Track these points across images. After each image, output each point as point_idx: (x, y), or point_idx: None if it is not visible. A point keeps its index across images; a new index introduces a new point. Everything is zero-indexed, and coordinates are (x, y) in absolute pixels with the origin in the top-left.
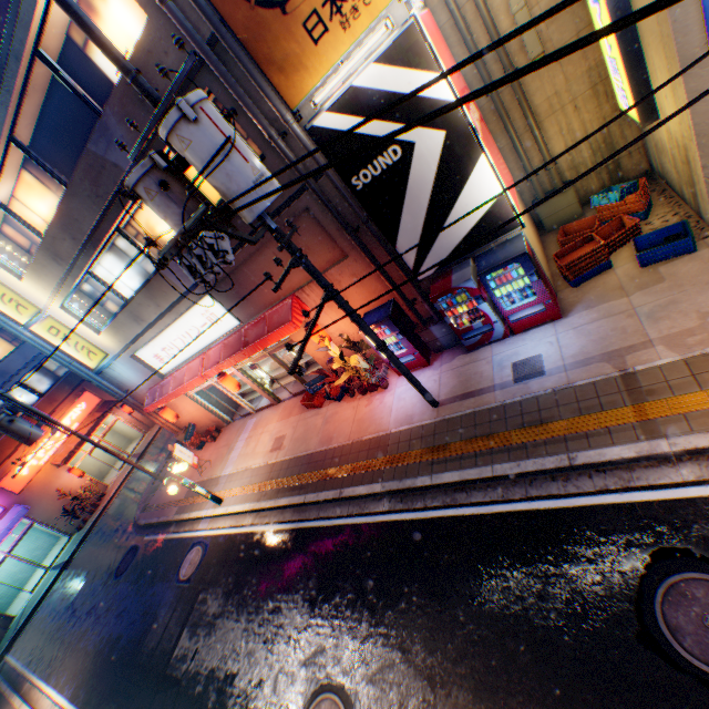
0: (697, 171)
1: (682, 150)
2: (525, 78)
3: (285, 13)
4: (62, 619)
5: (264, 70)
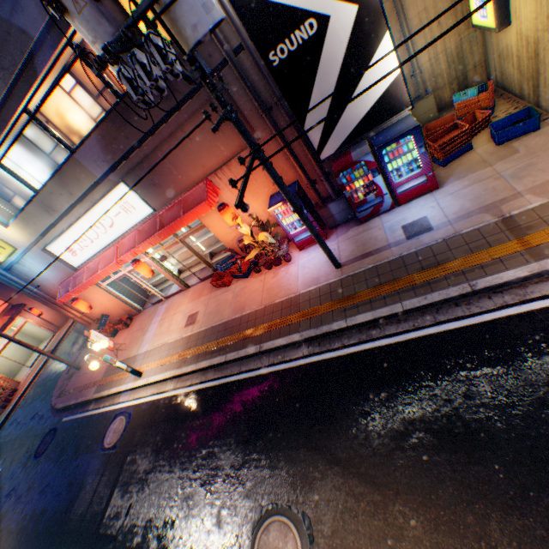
0: (547, 59)
1: (533, 44)
2: None
3: None
4: None
5: None
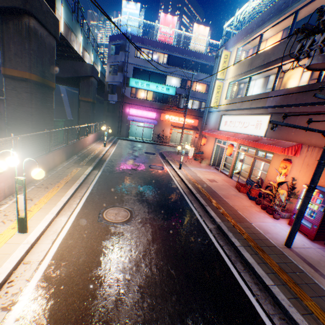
0: None
1: None
2: None
3: None
4: (130, 146)
5: None
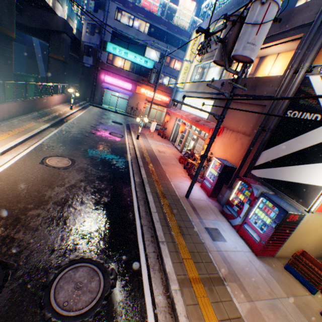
0: None
1: None
2: None
3: None
4: (100, 113)
5: None
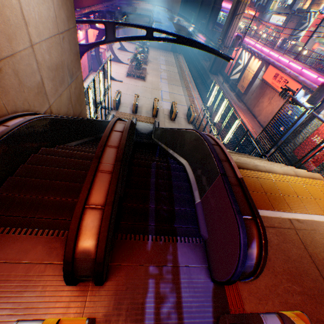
0: None
1: None
2: None
3: (317, 2)
4: None
5: (313, 3)
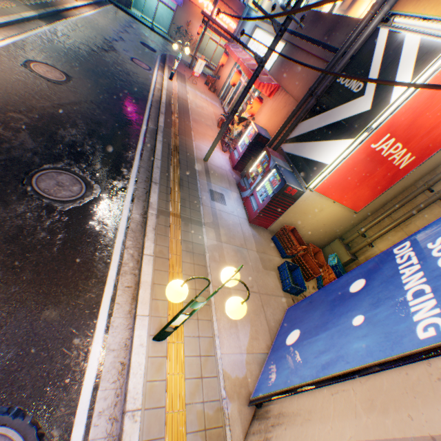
0: None
1: None
2: (438, 210)
3: None
4: (125, 23)
5: None
